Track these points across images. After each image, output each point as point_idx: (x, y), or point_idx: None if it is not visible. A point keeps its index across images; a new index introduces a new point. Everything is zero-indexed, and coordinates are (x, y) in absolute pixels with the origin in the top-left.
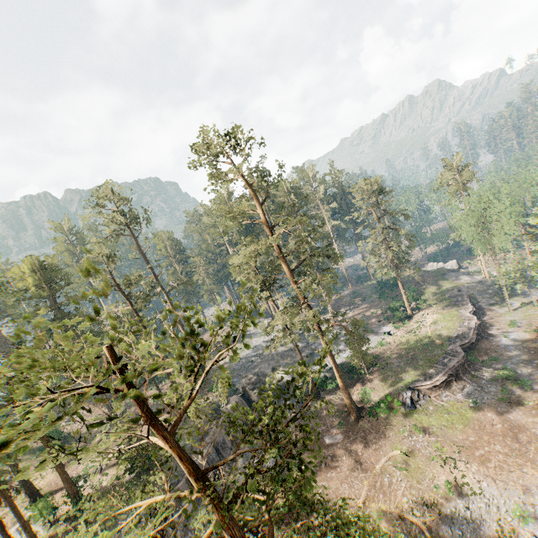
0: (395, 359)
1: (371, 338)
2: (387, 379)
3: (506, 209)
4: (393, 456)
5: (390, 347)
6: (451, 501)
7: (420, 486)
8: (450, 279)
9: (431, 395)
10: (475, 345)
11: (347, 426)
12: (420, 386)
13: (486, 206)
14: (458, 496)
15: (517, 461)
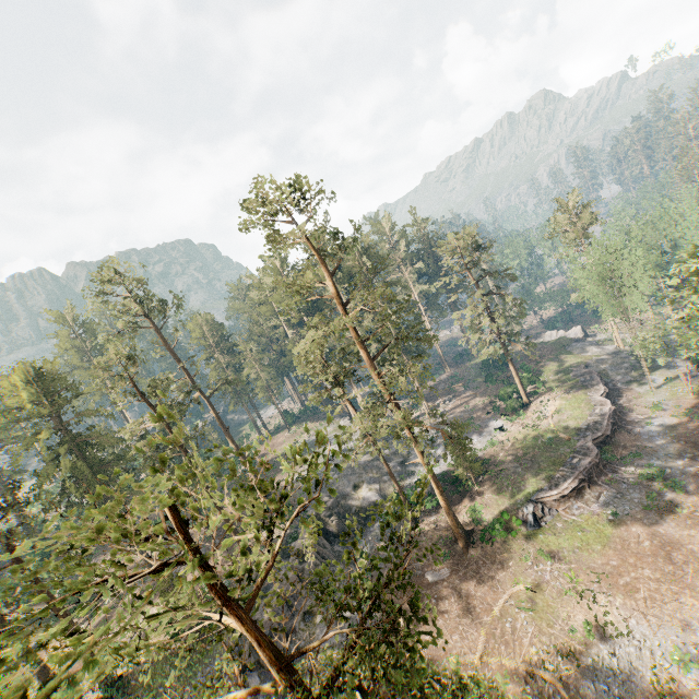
0: (510, 463)
1: (479, 436)
2: (502, 491)
3: (639, 261)
4: (515, 593)
5: (503, 447)
6: (592, 647)
7: (552, 630)
8: (575, 352)
9: (559, 508)
10: (611, 439)
11: (454, 557)
12: (544, 497)
13: (613, 258)
14: (601, 640)
15: (672, 589)
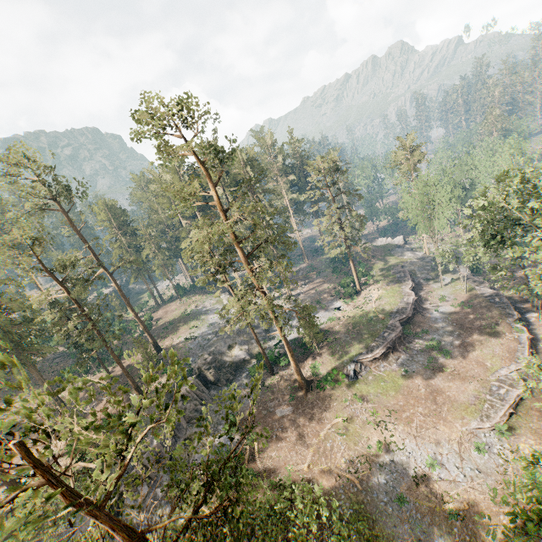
0: (343, 334)
1: (323, 313)
2: (335, 353)
3: (447, 195)
4: (336, 424)
5: (339, 322)
6: (380, 457)
7: (356, 447)
8: (396, 255)
9: (371, 366)
10: (411, 320)
11: (297, 399)
12: (363, 359)
13: (431, 190)
14: (386, 452)
15: (434, 420)
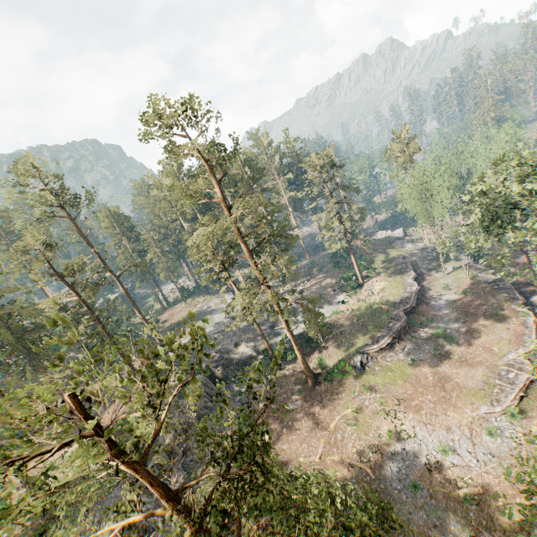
0: (348, 326)
1: (327, 307)
2: (341, 346)
3: (445, 184)
4: (345, 415)
5: (343, 315)
6: (392, 446)
7: (367, 437)
8: (397, 247)
9: (378, 357)
10: (415, 309)
11: (306, 392)
12: (369, 350)
13: (428, 180)
14: (397, 441)
15: (443, 407)
